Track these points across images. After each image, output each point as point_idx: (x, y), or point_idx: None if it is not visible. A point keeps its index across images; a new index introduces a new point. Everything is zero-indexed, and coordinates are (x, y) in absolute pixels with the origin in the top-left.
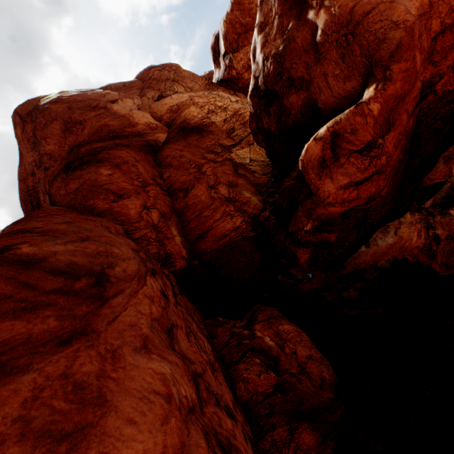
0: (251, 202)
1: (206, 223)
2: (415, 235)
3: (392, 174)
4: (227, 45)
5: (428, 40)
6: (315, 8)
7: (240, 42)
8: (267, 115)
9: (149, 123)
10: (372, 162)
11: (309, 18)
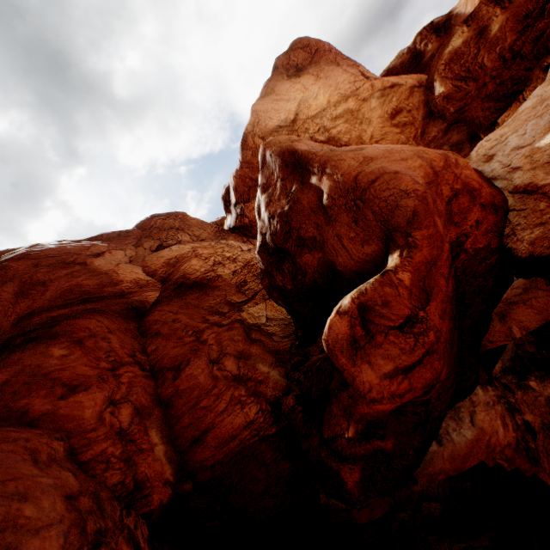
0: (270, 379)
1: (204, 417)
2: (499, 424)
3: (447, 350)
4: (238, 196)
5: (443, 203)
6: (317, 174)
7: (251, 193)
8: (280, 273)
9: (138, 279)
10: (418, 340)
11: (313, 183)
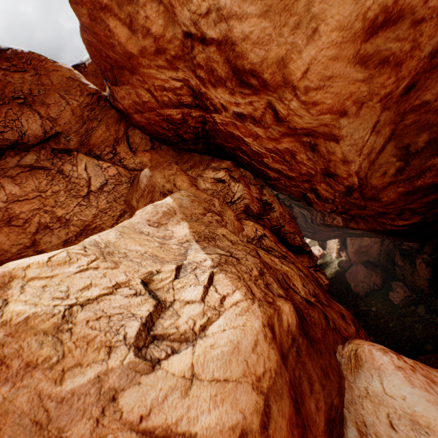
0: None
1: None
2: None
3: None
4: (99, 69)
5: None
6: None
7: (115, 74)
8: None
9: None
10: None
11: None
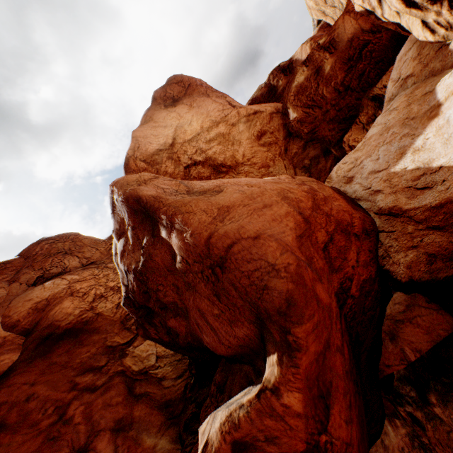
0: None
1: None
2: None
3: (361, 452)
4: None
5: (320, 250)
6: (167, 227)
7: None
8: (152, 326)
9: None
10: None
11: (164, 237)
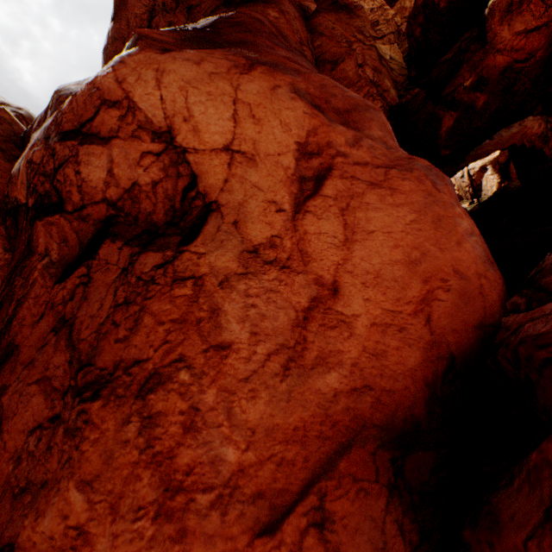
0: (390, 93)
1: None
2: (536, 125)
3: (550, 39)
4: None
5: None
6: None
7: None
8: None
9: None
10: (546, 11)
11: None
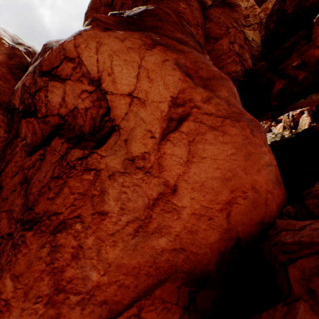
0: (247, 61)
1: (220, 63)
2: None
3: None
4: None
5: None
6: None
7: None
8: None
9: None
10: None
11: None
